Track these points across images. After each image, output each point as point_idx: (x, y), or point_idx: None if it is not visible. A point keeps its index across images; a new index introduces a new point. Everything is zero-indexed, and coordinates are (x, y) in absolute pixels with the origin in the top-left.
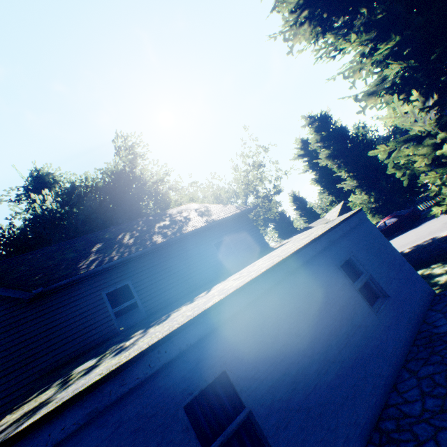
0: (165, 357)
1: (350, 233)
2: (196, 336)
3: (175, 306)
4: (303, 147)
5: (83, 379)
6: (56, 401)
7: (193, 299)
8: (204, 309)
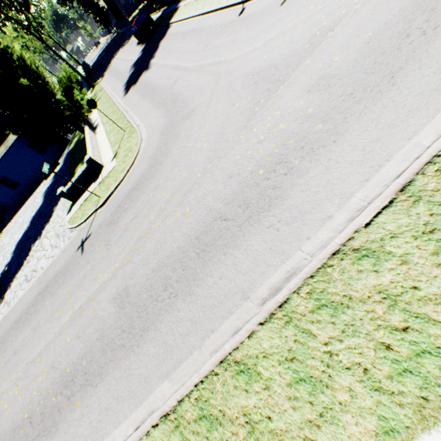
0: None
1: None
2: None
3: None
4: None
5: None
6: None
7: None
8: None
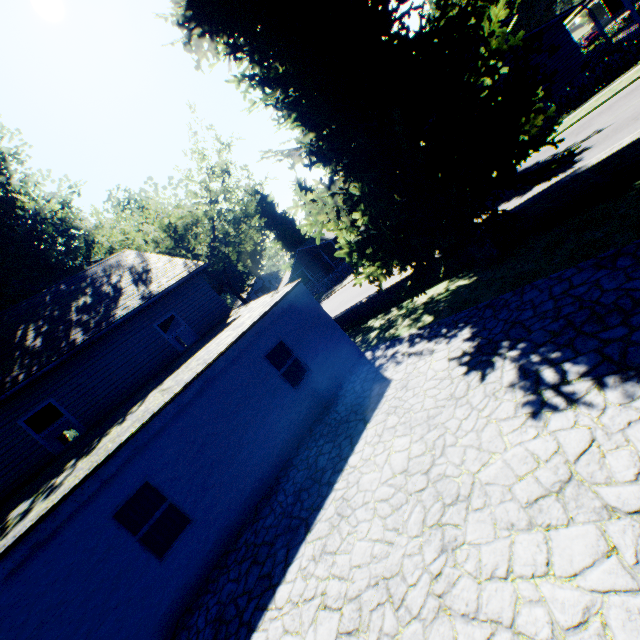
0: (89, 490)
1: (283, 316)
2: (116, 467)
3: (112, 421)
4: None
5: (20, 526)
6: (1, 548)
7: (126, 416)
8: (119, 444)
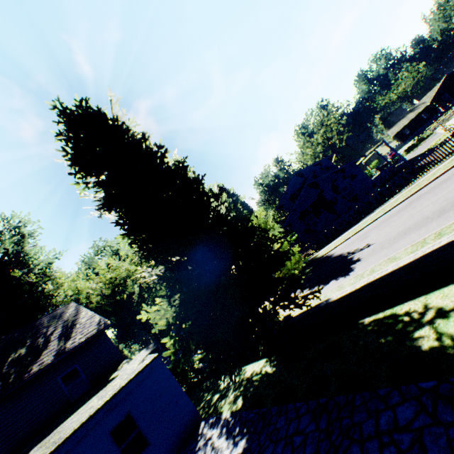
0: None
1: (136, 388)
2: None
3: None
4: (220, 192)
5: None
6: None
7: None
8: None
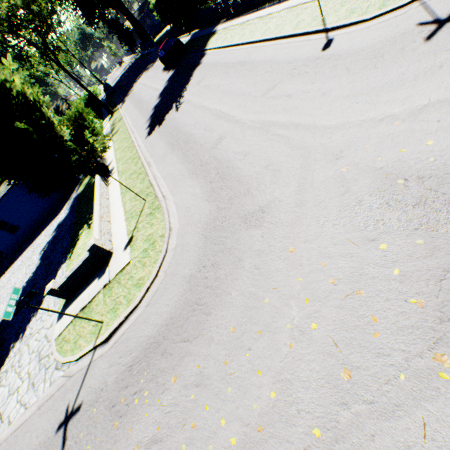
0: None
1: None
2: None
3: None
4: None
5: None
6: None
7: None
8: None
